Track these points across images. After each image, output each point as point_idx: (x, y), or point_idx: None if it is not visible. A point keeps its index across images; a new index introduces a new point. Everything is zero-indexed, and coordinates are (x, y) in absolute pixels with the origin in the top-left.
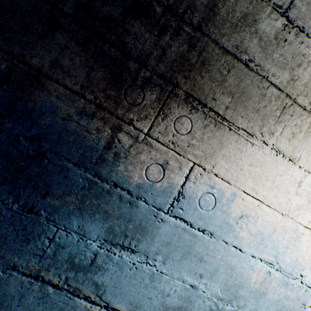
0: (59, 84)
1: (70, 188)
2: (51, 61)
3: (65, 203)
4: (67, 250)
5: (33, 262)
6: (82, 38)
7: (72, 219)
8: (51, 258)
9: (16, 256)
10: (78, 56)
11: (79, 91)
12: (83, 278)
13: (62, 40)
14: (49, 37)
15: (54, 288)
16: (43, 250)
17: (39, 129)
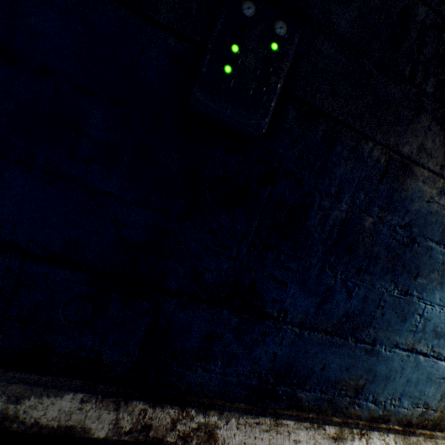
0: (423, 168)
1: (433, 266)
2: (417, 147)
3: (429, 281)
4: (431, 322)
5: (408, 338)
6: (440, 116)
7: (434, 293)
8: (421, 331)
9: (396, 335)
10: (437, 136)
11: (438, 171)
12: (442, 343)
13: (425, 122)
14: (415, 122)
15: (423, 357)
16: (415, 326)
17: (409, 216)
